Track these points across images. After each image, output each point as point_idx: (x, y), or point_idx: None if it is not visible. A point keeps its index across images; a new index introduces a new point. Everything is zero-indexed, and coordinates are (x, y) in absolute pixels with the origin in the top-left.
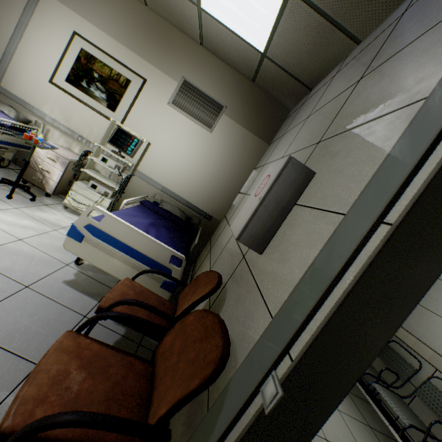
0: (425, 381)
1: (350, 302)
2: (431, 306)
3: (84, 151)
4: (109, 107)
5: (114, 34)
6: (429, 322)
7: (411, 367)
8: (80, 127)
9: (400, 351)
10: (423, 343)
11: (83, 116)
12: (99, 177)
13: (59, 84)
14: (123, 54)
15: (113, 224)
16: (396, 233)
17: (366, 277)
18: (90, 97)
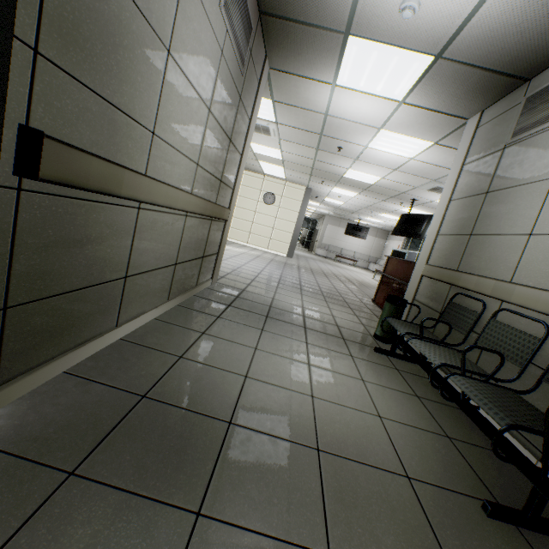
0: (489, 321)
1: None
2: (492, 228)
3: None
4: None
5: None
6: (491, 248)
7: (474, 313)
8: None
9: (465, 303)
10: (484, 277)
11: None
12: None
13: None
14: None
15: None
16: None
17: None
18: None
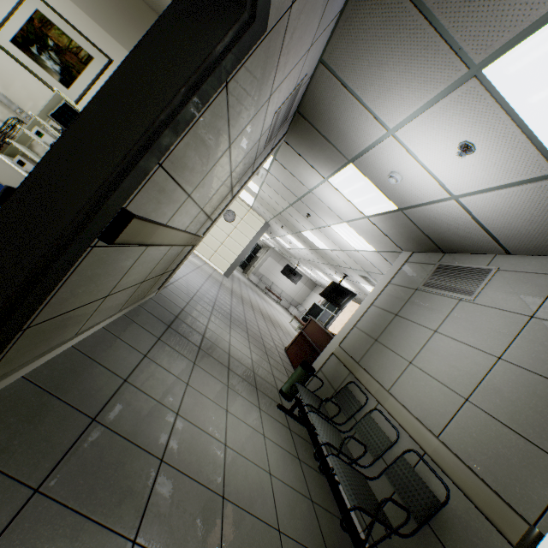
0: (366, 414)
1: (82, 122)
2: (391, 343)
3: (12, 117)
4: (62, 82)
5: (80, 2)
6: (385, 359)
7: (359, 403)
8: (22, 98)
9: (355, 392)
10: (374, 379)
11: (28, 86)
12: (31, 154)
13: (2, 44)
14: (89, 27)
15: (1, 168)
16: (121, 70)
17: (96, 103)
18: (40, 66)
